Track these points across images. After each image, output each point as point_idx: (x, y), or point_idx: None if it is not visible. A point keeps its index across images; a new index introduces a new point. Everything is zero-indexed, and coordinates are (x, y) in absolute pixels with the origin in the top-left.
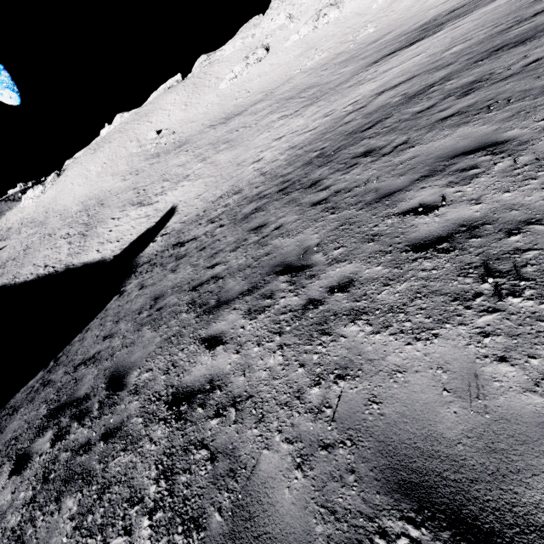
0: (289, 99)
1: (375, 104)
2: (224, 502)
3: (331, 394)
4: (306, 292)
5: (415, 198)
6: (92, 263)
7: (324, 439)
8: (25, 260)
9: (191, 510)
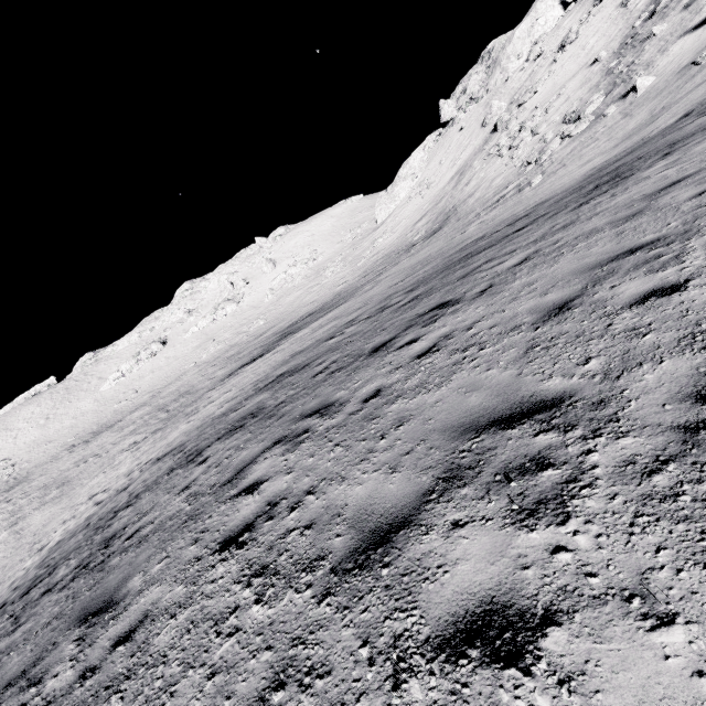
0: (159, 410)
1: (121, 496)
2: None
3: None
4: None
5: None
6: None
7: None
8: None
9: None
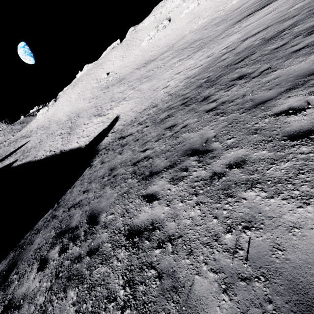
0: (183, 49)
1: (242, 47)
2: (172, 310)
3: (242, 240)
4: (211, 168)
5: (284, 104)
6: (74, 149)
7: (241, 273)
8: (39, 148)
9: (149, 312)
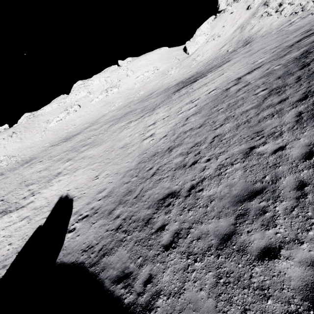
0: (121, 118)
1: (254, 76)
2: None
3: None
4: None
5: None
6: None
7: None
8: None
9: None
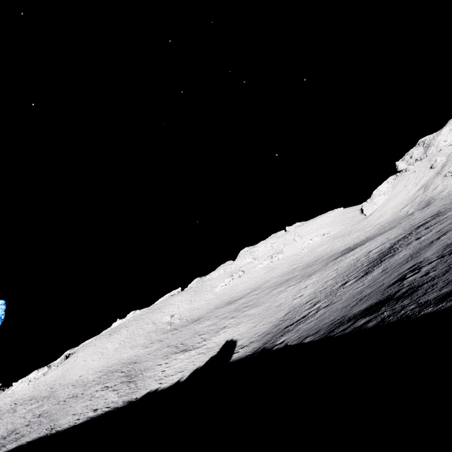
0: (282, 283)
1: (375, 251)
2: None
3: None
4: None
5: None
6: (163, 389)
7: None
8: (54, 417)
9: None
